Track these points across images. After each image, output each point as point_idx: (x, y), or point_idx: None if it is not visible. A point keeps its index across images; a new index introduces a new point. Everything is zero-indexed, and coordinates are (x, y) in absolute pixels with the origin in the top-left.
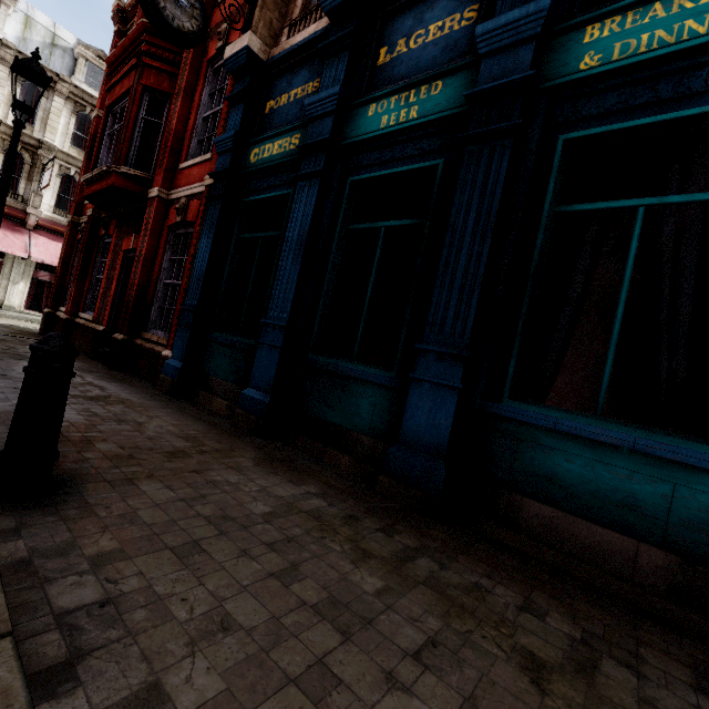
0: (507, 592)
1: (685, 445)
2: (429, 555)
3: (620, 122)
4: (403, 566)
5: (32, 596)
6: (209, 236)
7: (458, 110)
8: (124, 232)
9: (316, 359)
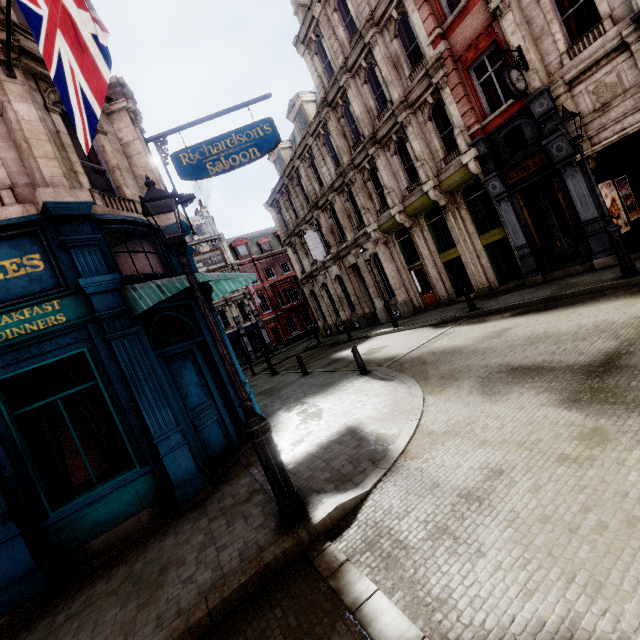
0: (102, 583)
1: (129, 474)
2: (61, 613)
3: (22, 367)
4: (52, 629)
5: None
6: None
7: None
8: None
9: None
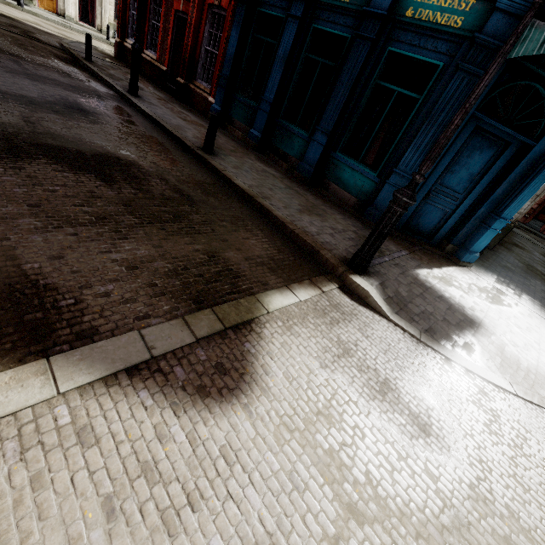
0: (313, 197)
1: (370, 173)
2: (299, 188)
3: (407, 50)
4: (291, 187)
5: (226, 169)
6: (237, 31)
7: (363, 10)
8: None
9: (281, 122)
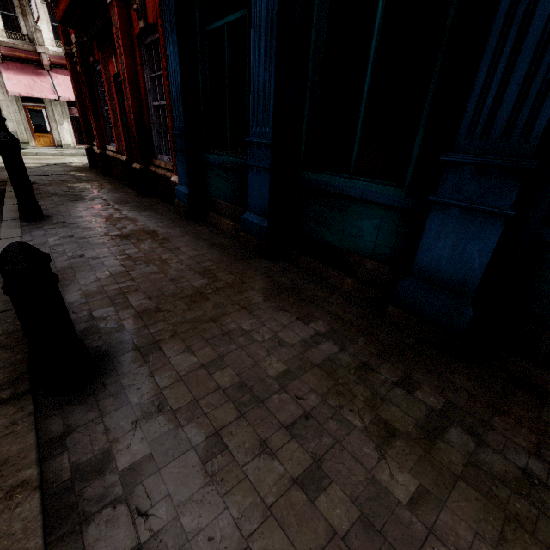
0: None
1: None
2: (458, 422)
3: None
4: (433, 447)
5: (71, 548)
6: (173, 39)
7: None
8: (106, 54)
9: (308, 178)
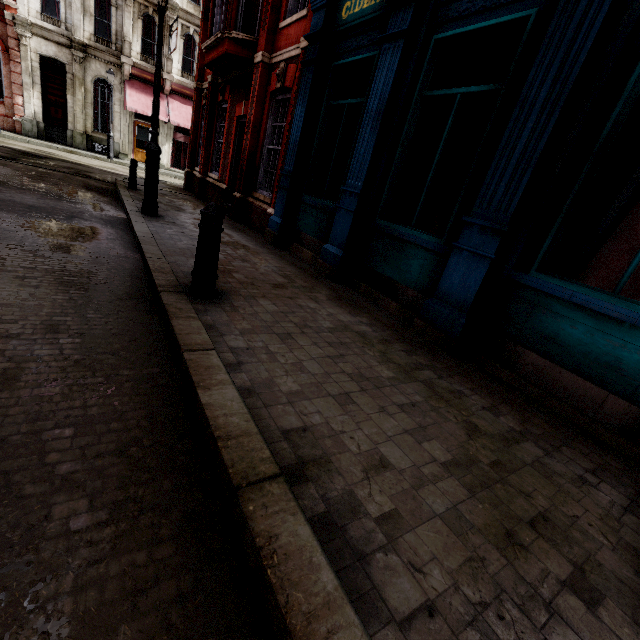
0: (481, 400)
1: None
2: (433, 370)
3: None
4: (411, 371)
5: (219, 339)
6: (303, 104)
7: None
8: (236, 98)
9: (381, 224)
